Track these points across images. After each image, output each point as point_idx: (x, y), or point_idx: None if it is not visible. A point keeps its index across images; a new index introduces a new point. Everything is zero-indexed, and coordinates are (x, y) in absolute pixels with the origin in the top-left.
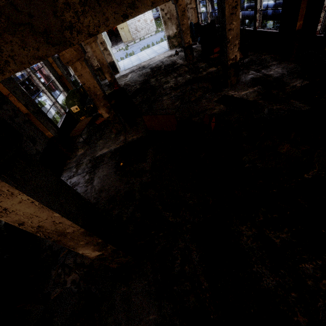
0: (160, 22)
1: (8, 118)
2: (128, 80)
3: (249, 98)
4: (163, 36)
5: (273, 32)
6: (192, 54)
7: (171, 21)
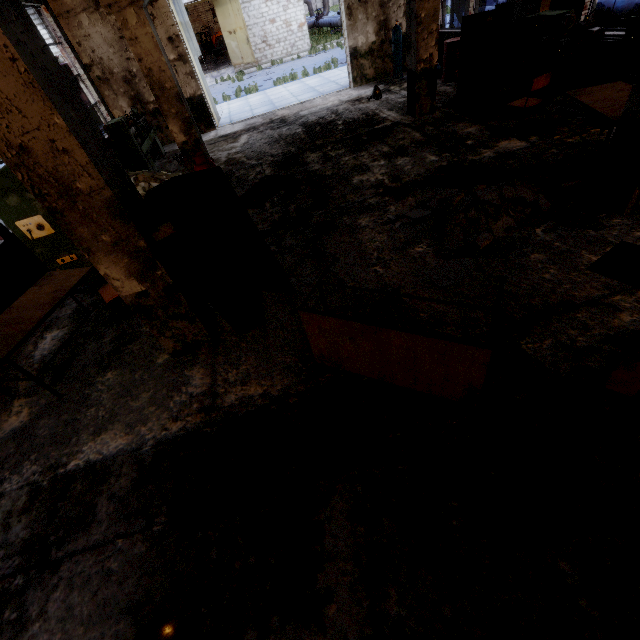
0: (318, 34)
1: None
2: (239, 150)
3: None
4: (331, 59)
5: None
6: (432, 97)
7: (366, 9)
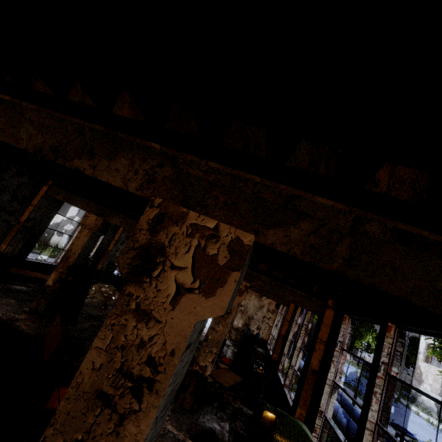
0: None
1: (1, 207)
2: None
3: (160, 439)
4: None
5: (290, 404)
6: (221, 351)
7: (242, 314)
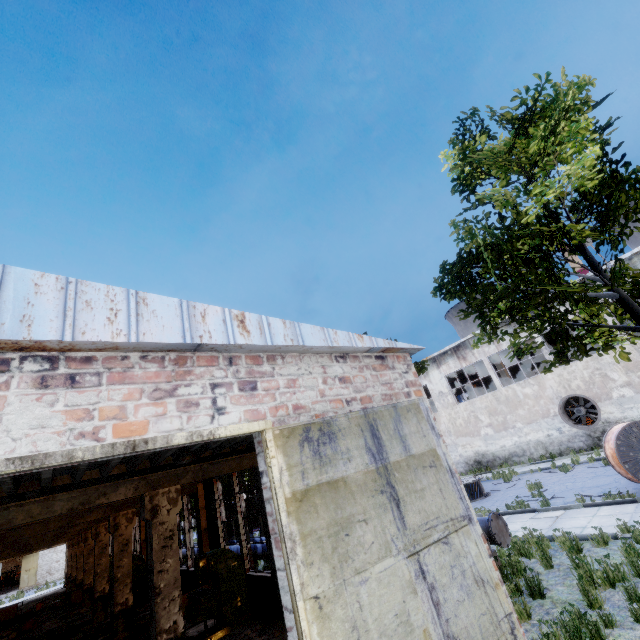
0: None
1: None
2: None
3: None
4: None
5: None
6: None
7: None
